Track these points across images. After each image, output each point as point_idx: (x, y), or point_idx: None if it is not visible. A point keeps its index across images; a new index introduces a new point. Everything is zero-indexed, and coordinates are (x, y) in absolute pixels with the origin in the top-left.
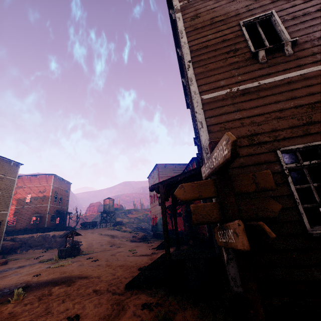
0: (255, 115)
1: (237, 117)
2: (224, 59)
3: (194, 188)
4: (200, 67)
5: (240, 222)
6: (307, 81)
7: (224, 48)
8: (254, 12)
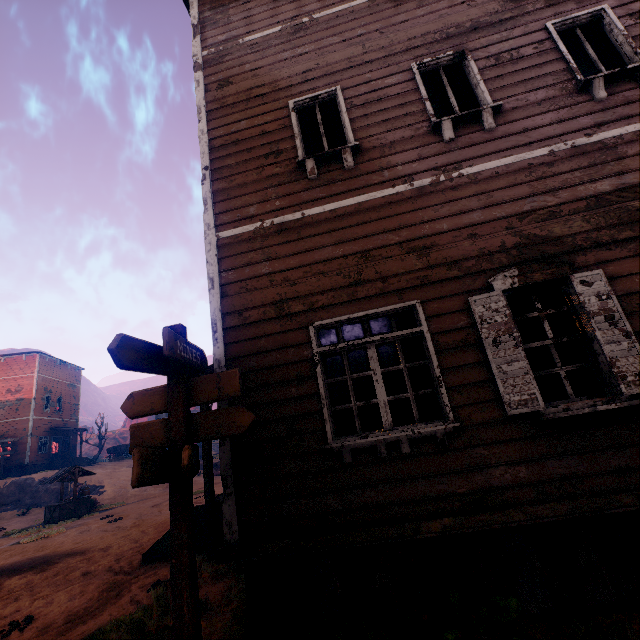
0: (290, 268)
1: (266, 270)
2: (260, 168)
3: (146, 398)
4: (223, 180)
5: (135, 451)
6: (366, 213)
7: (263, 148)
8: (313, 85)
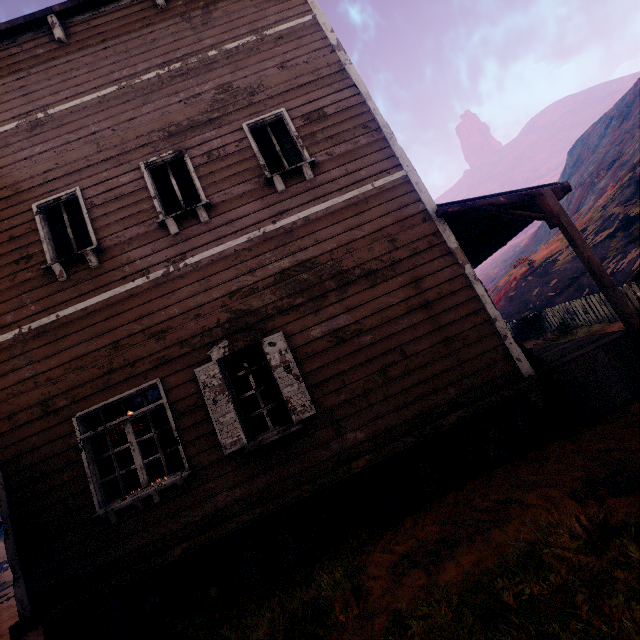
0: (51, 368)
1: (29, 374)
2: (13, 275)
3: None
4: None
5: None
6: (114, 308)
7: (13, 254)
8: (55, 186)
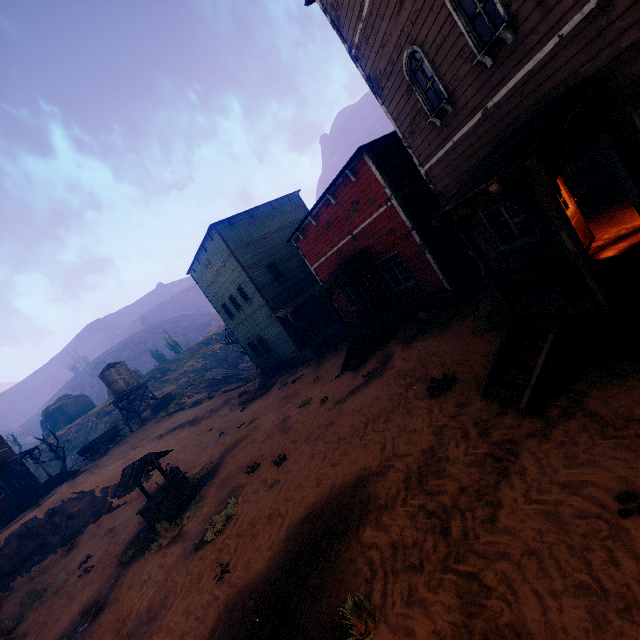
0: None
1: None
2: None
3: None
4: None
5: None
6: None
7: None
8: None
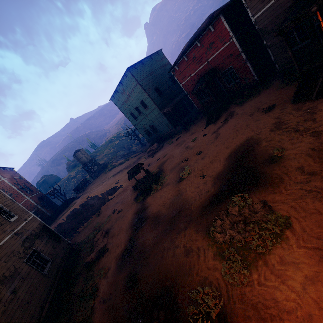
0: None
1: None
2: None
3: None
4: None
5: None
6: None
7: None
8: None
